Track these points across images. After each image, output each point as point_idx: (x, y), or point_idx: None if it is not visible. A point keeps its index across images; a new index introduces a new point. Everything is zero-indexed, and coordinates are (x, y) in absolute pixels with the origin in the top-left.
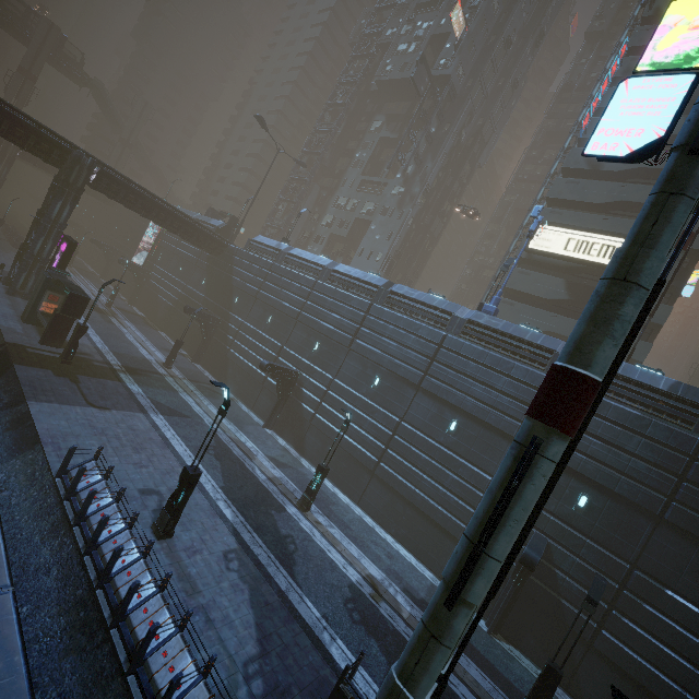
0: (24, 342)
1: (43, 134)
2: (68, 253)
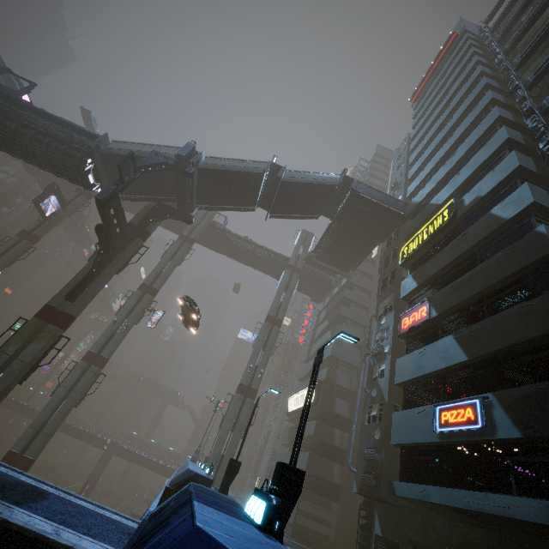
0: None
1: (99, 437)
2: (84, 488)
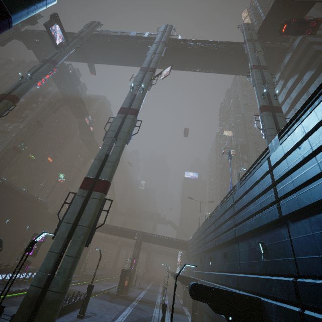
0: (112, 292)
1: (130, 231)
2: (132, 262)
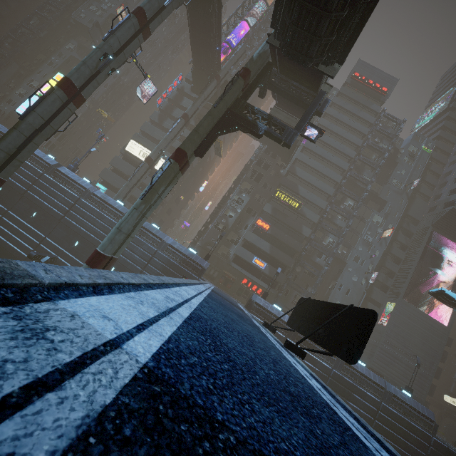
0: None
1: None
2: None
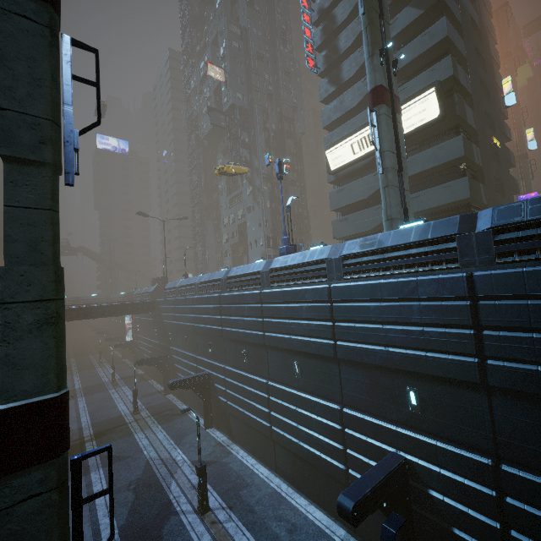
0: None
1: None
2: None
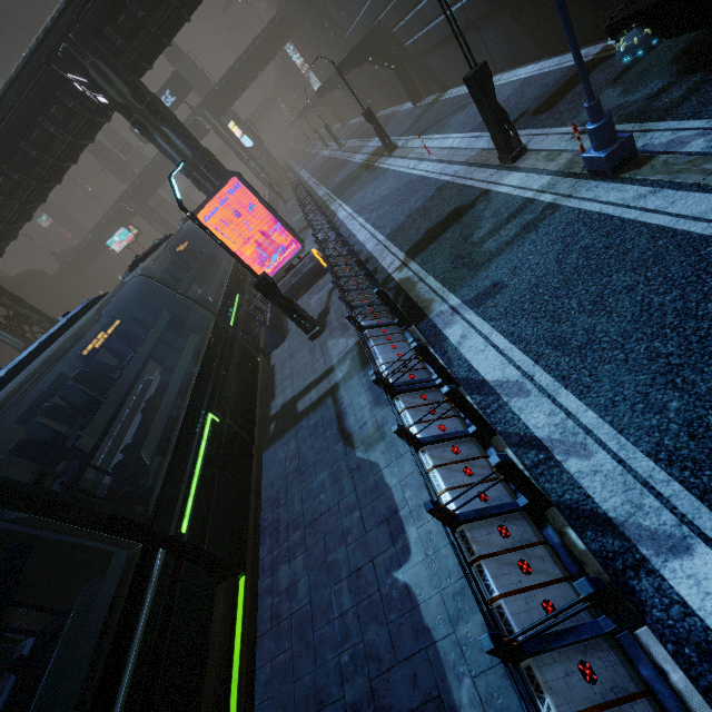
0: None
1: None
2: None
